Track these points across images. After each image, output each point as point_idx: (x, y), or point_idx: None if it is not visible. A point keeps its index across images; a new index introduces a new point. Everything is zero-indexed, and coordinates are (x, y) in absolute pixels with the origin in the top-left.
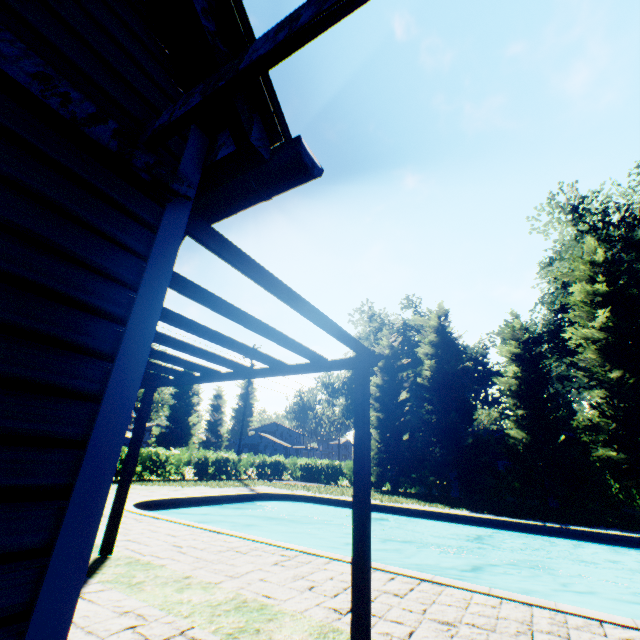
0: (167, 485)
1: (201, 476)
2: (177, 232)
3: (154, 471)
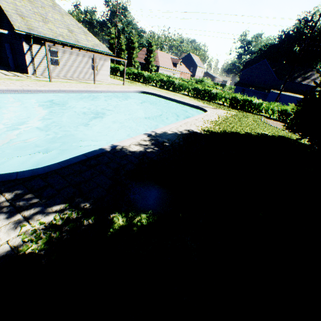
0: (193, 99)
1: (231, 106)
2: (23, 41)
3: (209, 97)
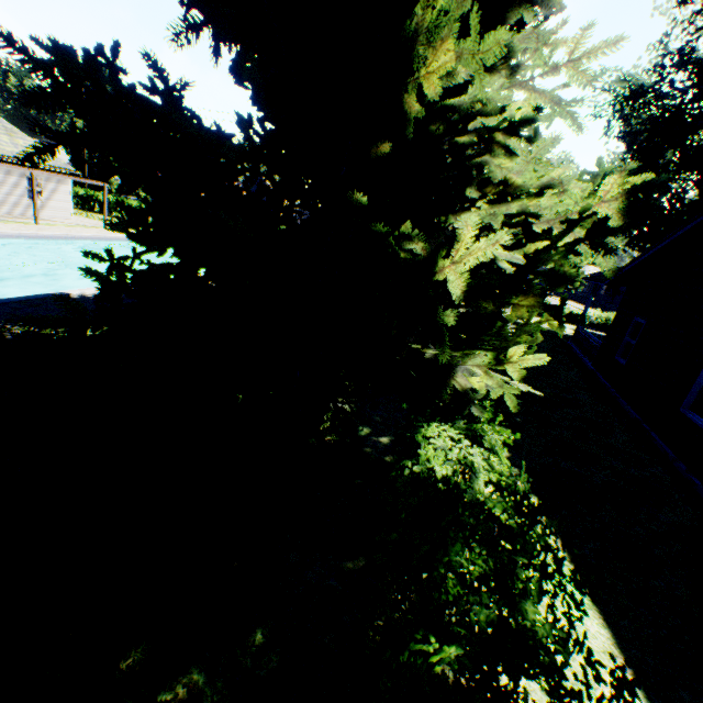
0: None
1: None
2: None
3: None
